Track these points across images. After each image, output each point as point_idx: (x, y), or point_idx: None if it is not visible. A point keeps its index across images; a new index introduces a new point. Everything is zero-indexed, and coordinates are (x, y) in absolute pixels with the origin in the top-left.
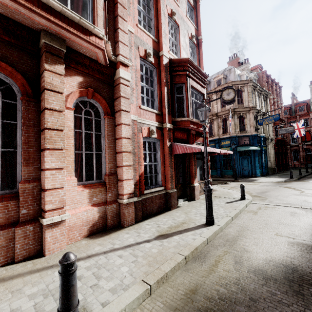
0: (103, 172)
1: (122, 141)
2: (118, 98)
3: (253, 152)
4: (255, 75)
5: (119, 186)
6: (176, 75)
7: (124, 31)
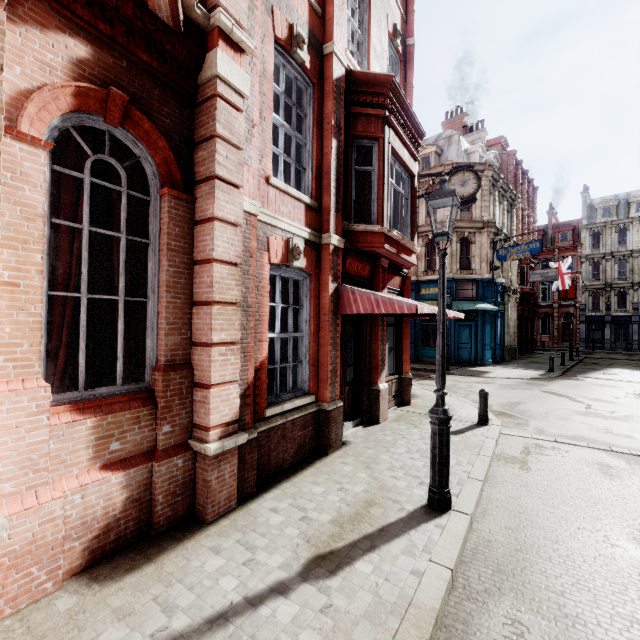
0: (149, 361)
1: (214, 271)
2: (207, 141)
3: (482, 314)
4: (495, 157)
5: (197, 403)
6: (360, 116)
7: None
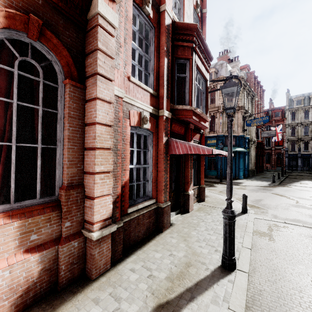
0: (57, 183)
1: (96, 129)
2: (92, 52)
3: (238, 153)
4: (244, 74)
5: (87, 208)
6: (179, 46)
7: None
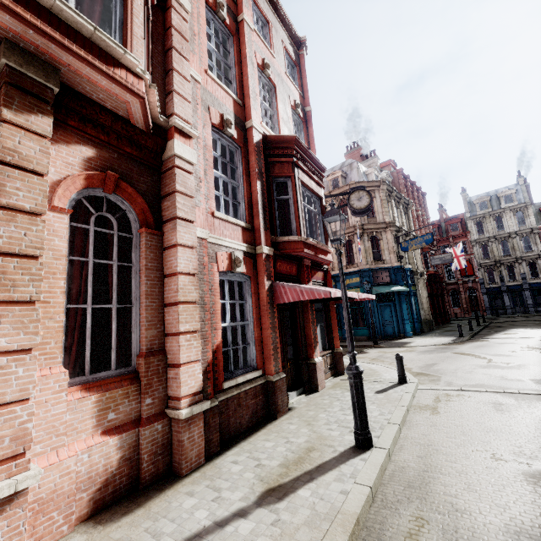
0: (134, 350)
1: (178, 281)
2: (170, 195)
3: (397, 295)
4: (387, 175)
5: (171, 380)
6: (276, 163)
7: (183, 76)
